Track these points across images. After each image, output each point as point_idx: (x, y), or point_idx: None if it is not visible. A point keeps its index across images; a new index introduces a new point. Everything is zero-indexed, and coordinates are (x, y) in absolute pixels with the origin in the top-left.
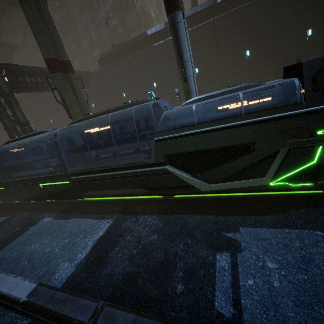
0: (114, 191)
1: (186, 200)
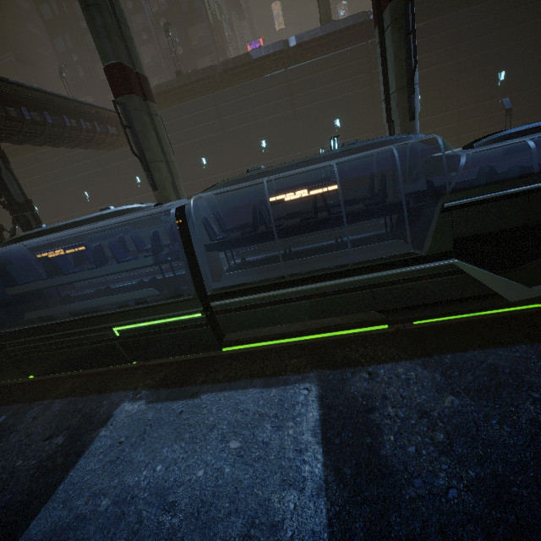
0: (280, 328)
1: (442, 327)
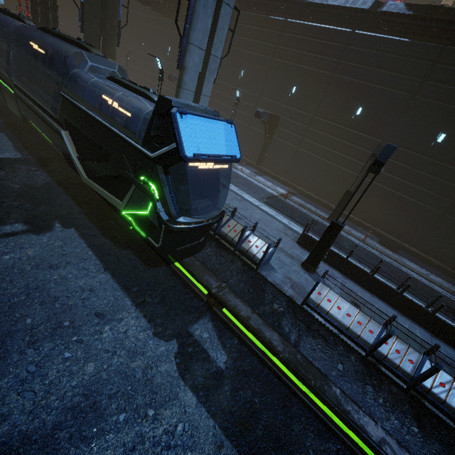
0: None
1: (93, 190)
